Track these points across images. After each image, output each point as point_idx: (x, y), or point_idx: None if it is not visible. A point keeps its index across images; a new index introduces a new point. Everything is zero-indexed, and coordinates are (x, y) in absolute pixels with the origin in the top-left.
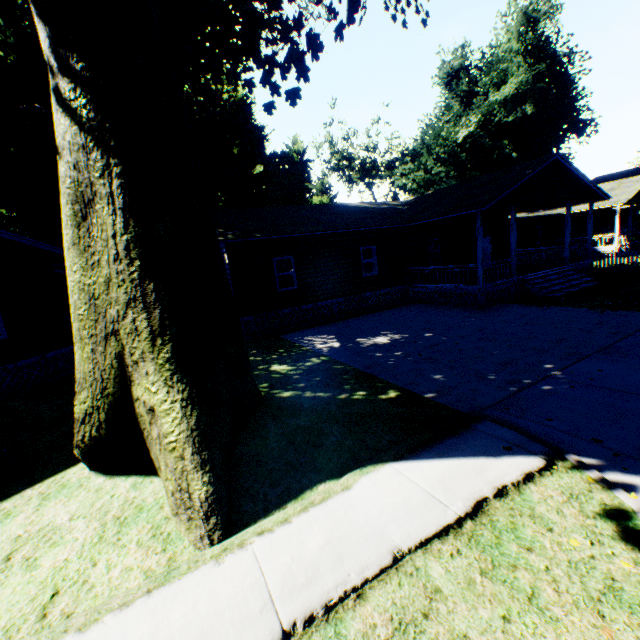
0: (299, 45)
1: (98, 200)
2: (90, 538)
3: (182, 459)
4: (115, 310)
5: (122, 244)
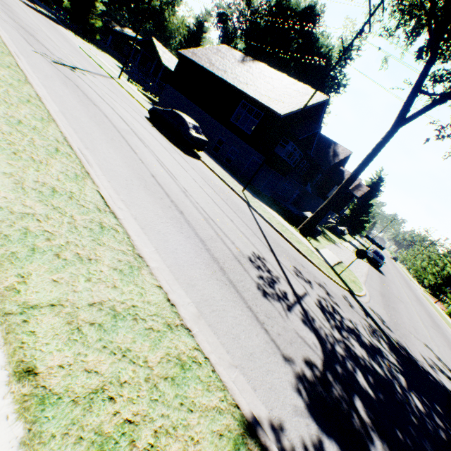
0: None
1: None
2: None
3: None
4: None
5: None
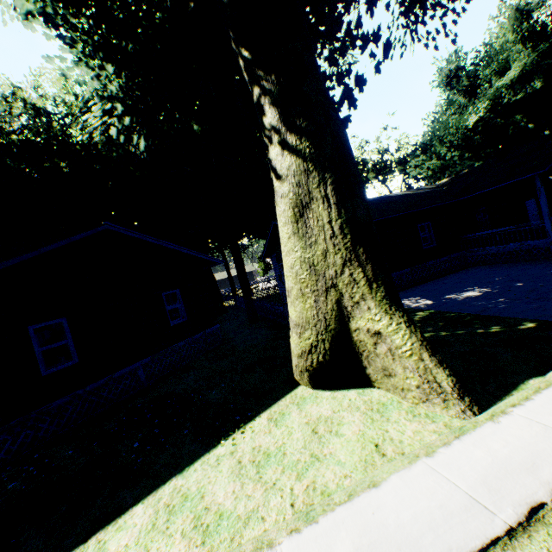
0: (349, 85)
1: (313, 202)
2: (363, 420)
3: (421, 361)
4: (332, 270)
5: (336, 226)
